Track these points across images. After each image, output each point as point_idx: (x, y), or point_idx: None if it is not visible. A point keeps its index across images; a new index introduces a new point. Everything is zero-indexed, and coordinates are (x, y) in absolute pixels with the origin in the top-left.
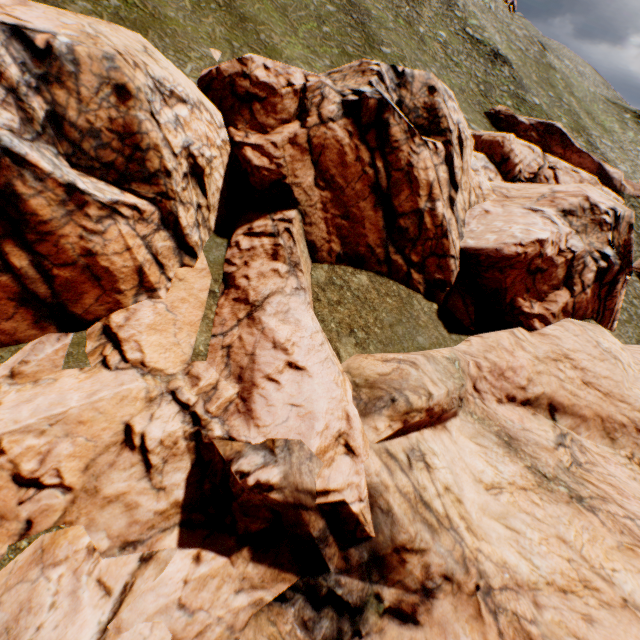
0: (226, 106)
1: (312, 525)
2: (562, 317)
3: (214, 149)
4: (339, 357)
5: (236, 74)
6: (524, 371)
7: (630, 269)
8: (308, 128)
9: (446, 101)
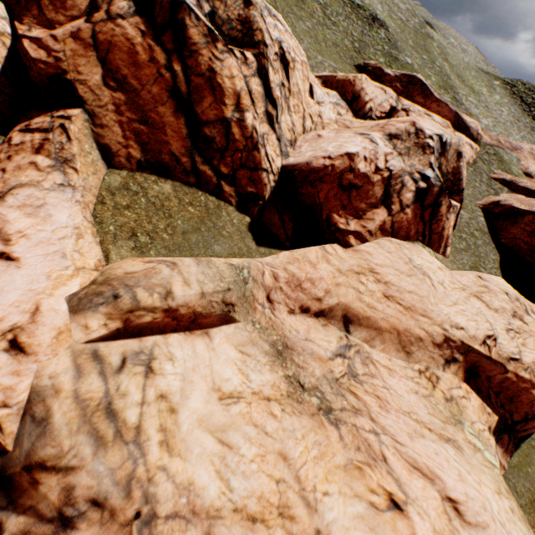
0: None
1: None
2: (380, 235)
3: None
4: (107, 259)
5: None
6: (323, 283)
7: (461, 197)
8: (94, 23)
9: (265, 17)
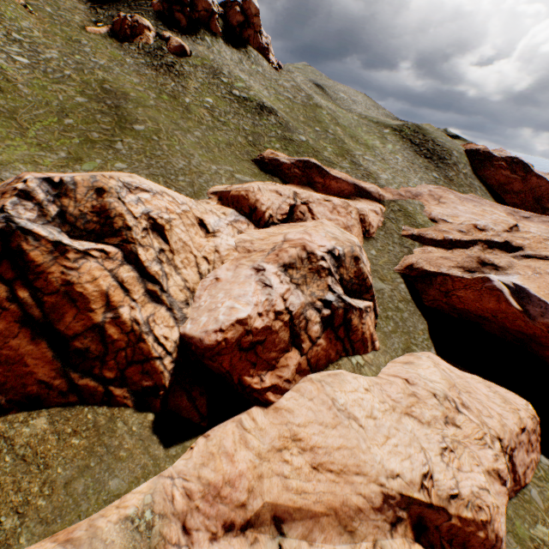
0: None
1: None
2: (300, 377)
3: None
4: None
5: None
6: (244, 480)
7: (371, 293)
8: None
9: (123, 197)
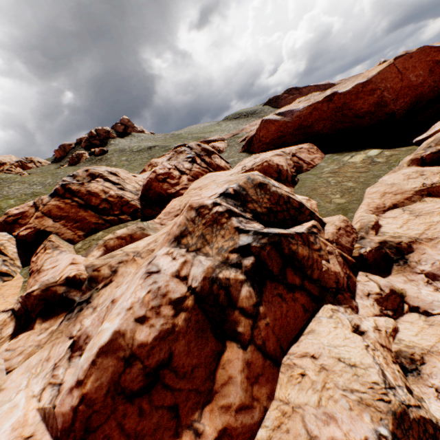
0: (8, 229)
1: (59, 290)
2: (191, 182)
3: (3, 241)
4: None
5: (6, 218)
6: (177, 205)
7: (215, 153)
8: (41, 210)
9: (96, 169)
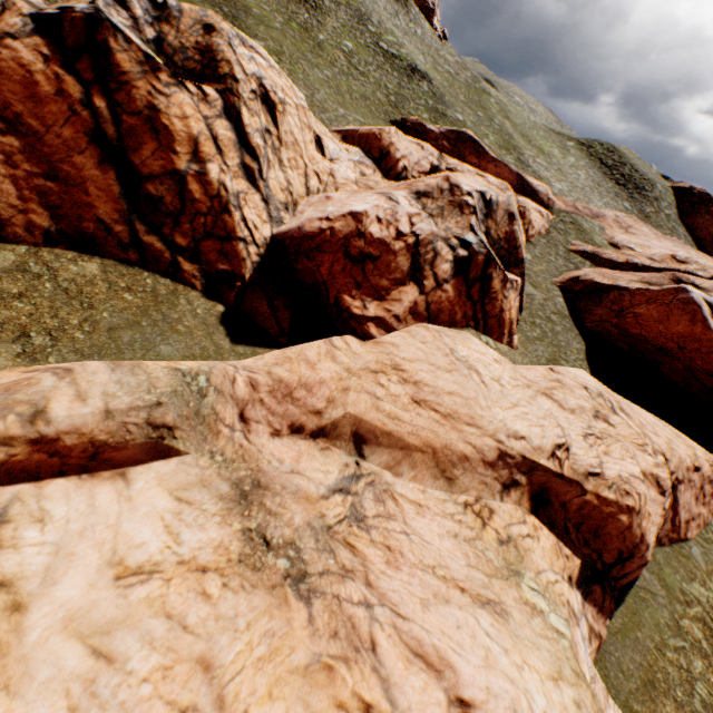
0: None
1: None
2: (413, 321)
3: None
4: None
5: None
6: (325, 388)
7: (522, 269)
8: None
9: (235, 46)
